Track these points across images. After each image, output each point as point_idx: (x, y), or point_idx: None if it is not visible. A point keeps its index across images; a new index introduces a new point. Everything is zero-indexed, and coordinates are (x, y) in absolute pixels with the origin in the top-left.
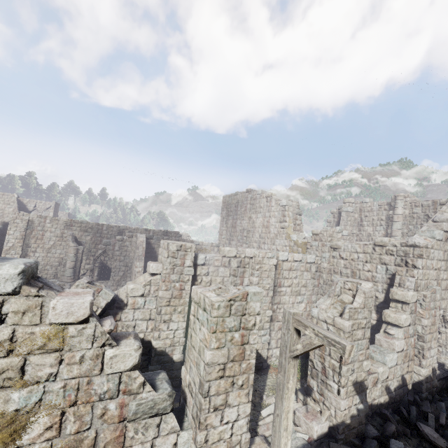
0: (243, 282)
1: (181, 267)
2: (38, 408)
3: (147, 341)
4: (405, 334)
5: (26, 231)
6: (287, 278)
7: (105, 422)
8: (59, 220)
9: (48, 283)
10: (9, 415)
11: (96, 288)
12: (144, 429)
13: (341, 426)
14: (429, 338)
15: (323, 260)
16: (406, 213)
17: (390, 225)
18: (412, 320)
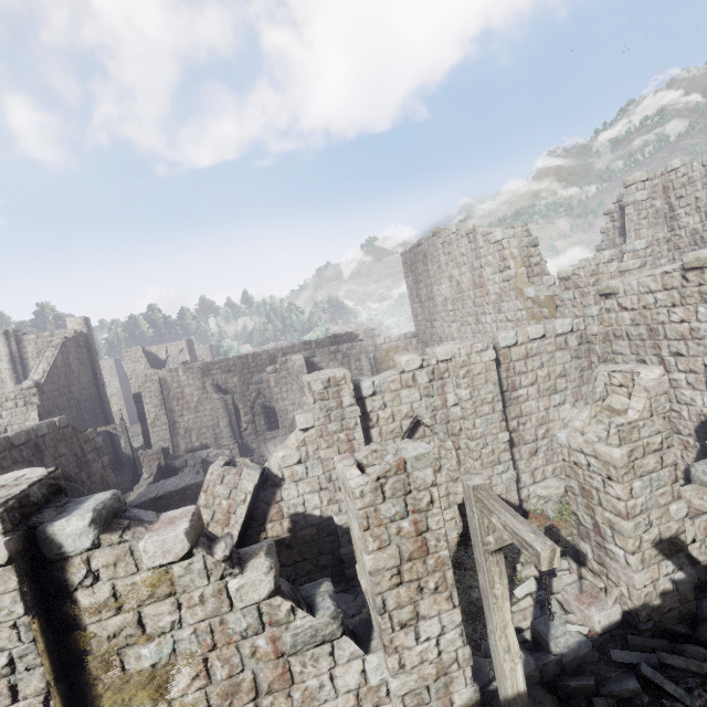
0: (446, 401)
1: (339, 409)
2: (175, 659)
3: (327, 518)
4: None
5: (163, 393)
6: (524, 373)
7: (259, 661)
8: (192, 367)
9: (138, 515)
10: (146, 672)
11: (235, 471)
12: (313, 661)
13: (644, 611)
14: None
15: (589, 320)
16: None
17: None
18: None
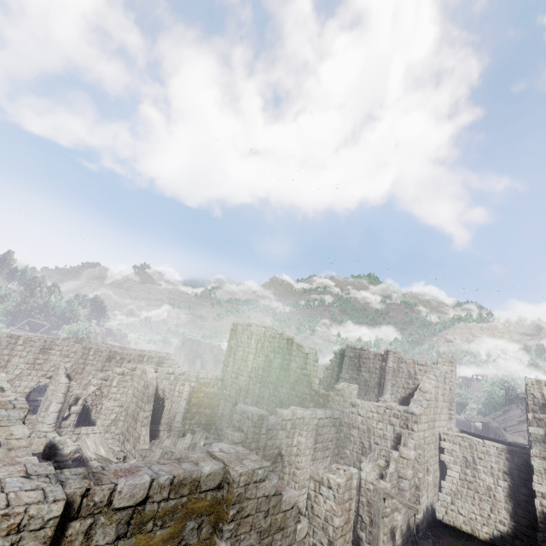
0: (293, 442)
1: (259, 435)
2: None
3: None
4: (410, 486)
5: None
6: (321, 435)
7: None
8: (35, 341)
9: None
10: None
11: None
12: None
13: None
14: (422, 487)
15: (344, 414)
16: (395, 366)
17: (383, 375)
18: (413, 474)
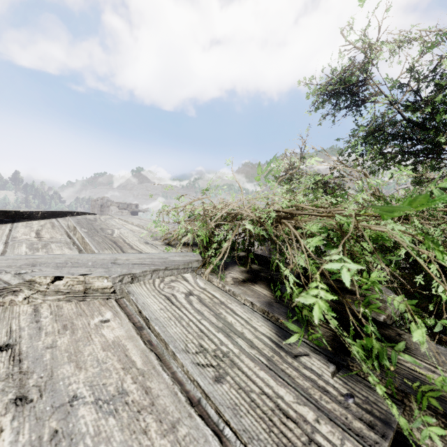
0: None
1: None
2: None
3: None
4: None
5: None
6: None
7: None
8: None
9: None
10: None
11: None
12: None
13: None
14: None
15: None
16: None
17: None
18: None
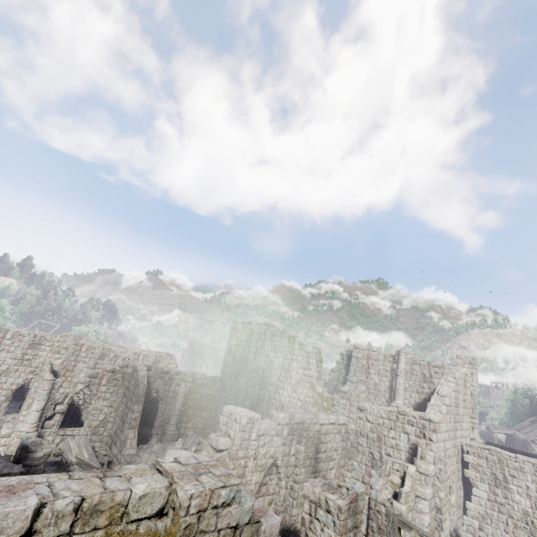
0: (290, 451)
1: (248, 441)
2: None
3: None
4: (430, 507)
5: None
6: (323, 443)
7: None
8: (24, 335)
9: None
10: None
11: None
12: None
13: None
14: (444, 510)
15: (351, 420)
16: (407, 368)
17: (395, 378)
18: (433, 492)
